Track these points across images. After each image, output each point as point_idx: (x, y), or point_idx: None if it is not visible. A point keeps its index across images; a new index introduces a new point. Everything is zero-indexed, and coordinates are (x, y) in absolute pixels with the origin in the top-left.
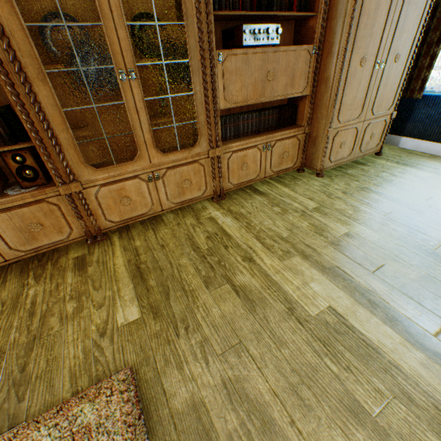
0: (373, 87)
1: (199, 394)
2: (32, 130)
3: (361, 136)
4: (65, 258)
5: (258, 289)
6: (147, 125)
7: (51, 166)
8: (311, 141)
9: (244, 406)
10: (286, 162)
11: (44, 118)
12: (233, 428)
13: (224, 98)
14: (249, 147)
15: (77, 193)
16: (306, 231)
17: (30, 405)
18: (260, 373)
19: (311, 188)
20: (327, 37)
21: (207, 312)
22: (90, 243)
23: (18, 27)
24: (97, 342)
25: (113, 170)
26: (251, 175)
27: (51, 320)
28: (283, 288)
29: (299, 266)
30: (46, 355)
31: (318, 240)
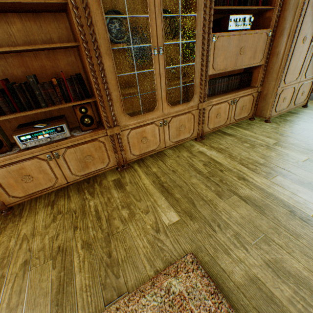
0: (307, 58)
1: (251, 271)
2: (97, 89)
3: (296, 93)
4: (106, 180)
5: (259, 199)
6: (164, 86)
7: (104, 115)
8: (262, 97)
9: (290, 279)
10: (243, 113)
11: (105, 81)
12: (290, 296)
13: (212, 66)
14: (222, 101)
15: (117, 134)
16: (276, 158)
17: (126, 280)
18: (291, 256)
19: (265, 130)
20: (280, 23)
21: (228, 215)
22: (120, 170)
23: (100, 18)
24: (156, 237)
25: (140, 118)
26: (221, 122)
27: (114, 222)
28: (278, 197)
29: (283, 182)
30: (122, 246)
31: (288, 165)
